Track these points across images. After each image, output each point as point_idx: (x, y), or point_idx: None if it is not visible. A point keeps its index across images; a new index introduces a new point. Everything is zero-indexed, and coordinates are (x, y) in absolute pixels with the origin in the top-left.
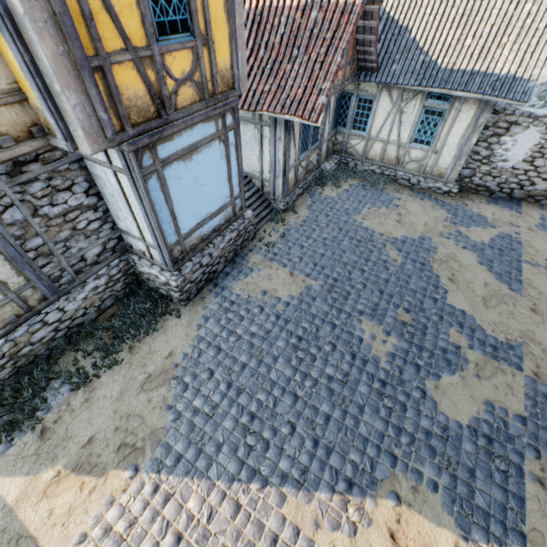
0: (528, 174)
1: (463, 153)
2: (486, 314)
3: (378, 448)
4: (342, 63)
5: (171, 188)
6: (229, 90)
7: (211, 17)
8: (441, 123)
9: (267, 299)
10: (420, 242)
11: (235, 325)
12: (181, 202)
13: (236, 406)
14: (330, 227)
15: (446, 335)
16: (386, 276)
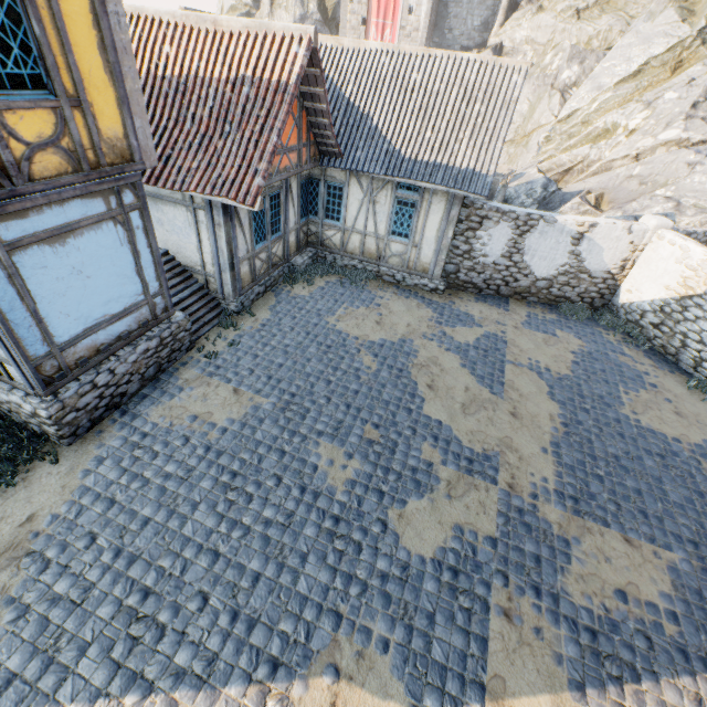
0: (510, 270)
1: (443, 247)
2: (464, 423)
3: (319, 607)
4: (294, 145)
5: (29, 280)
6: (126, 162)
7: (84, 77)
8: (416, 215)
9: (197, 426)
10: (400, 345)
11: (143, 465)
12: (52, 300)
13: (123, 582)
14: (295, 332)
15: (418, 451)
16: (357, 387)
